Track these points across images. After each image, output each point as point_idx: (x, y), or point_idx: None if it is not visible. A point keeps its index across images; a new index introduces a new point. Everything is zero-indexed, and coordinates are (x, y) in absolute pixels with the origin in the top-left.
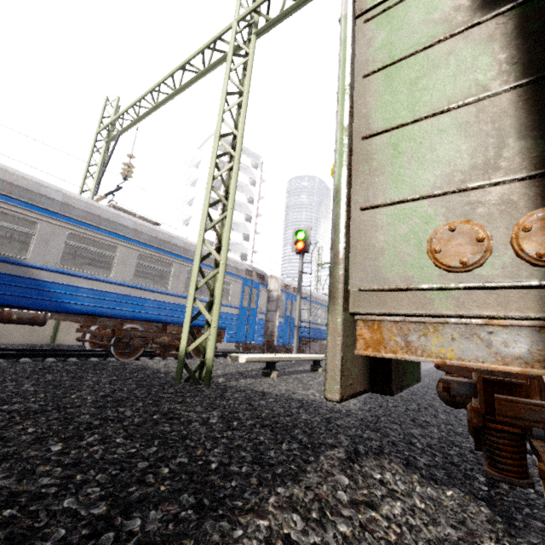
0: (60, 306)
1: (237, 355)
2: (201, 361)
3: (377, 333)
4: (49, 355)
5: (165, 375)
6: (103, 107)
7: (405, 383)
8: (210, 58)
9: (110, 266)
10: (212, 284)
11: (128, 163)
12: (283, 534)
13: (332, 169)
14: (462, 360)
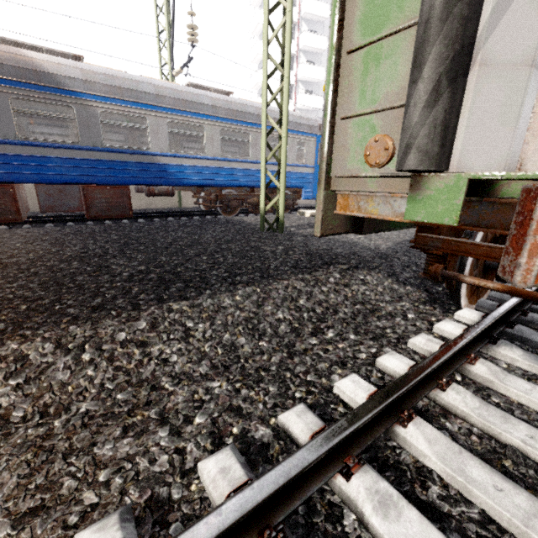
0: (179, 182)
1: (303, 211)
2: (276, 217)
3: (346, 201)
4: (182, 215)
5: (254, 226)
6: None
7: (386, 228)
8: None
9: (201, 139)
10: (279, 155)
11: (190, 24)
12: (293, 286)
13: (324, 86)
14: (380, 216)
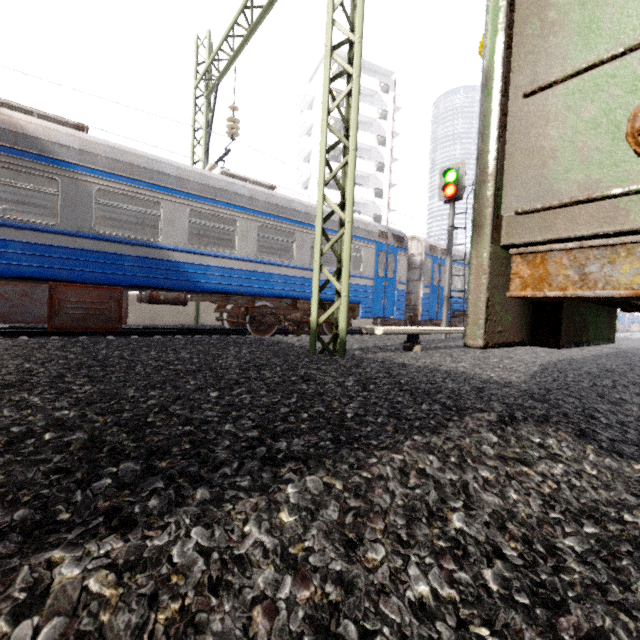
0: (196, 286)
1: (372, 327)
2: (334, 333)
3: (540, 268)
4: (196, 333)
5: (300, 348)
6: (195, 51)
7: (585, 339)
8: None
9: (233, 243)
10: (338, 249)
11: (231, 117)
12: (417, 468)
13: (481, 44)
14: None
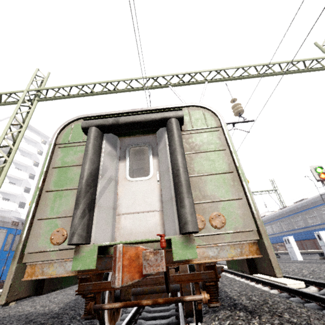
0: None
1: None
2: None
3: (33, 269)
4: None
5: None
6: None
7: (60, 287)
8: (6, 100)
9: None
10: None
11: None
12: None
13: (30, 203)
14: (57, 275)
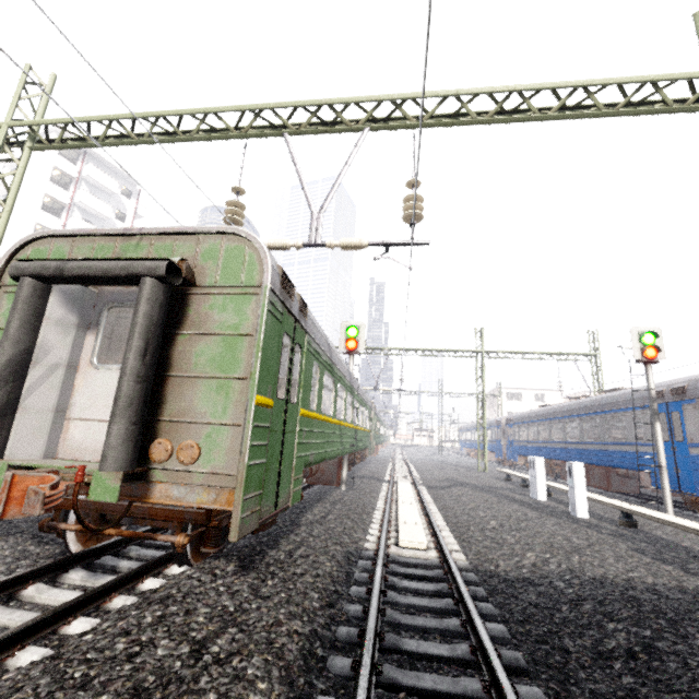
0: None
1: None
2: None
3: None
4: None
5: None
6: None
7: None
8: None
9: None
10: None
11: None
12: None
13: None
14: None
